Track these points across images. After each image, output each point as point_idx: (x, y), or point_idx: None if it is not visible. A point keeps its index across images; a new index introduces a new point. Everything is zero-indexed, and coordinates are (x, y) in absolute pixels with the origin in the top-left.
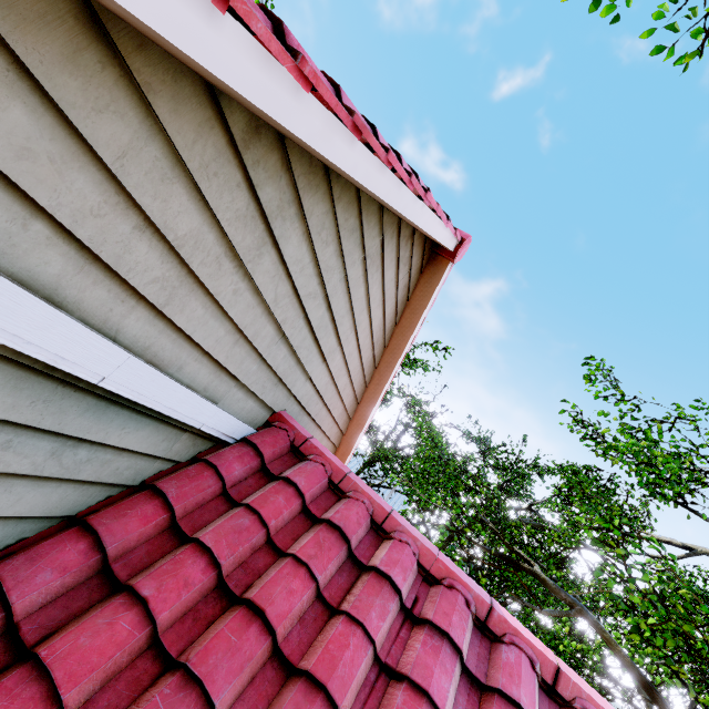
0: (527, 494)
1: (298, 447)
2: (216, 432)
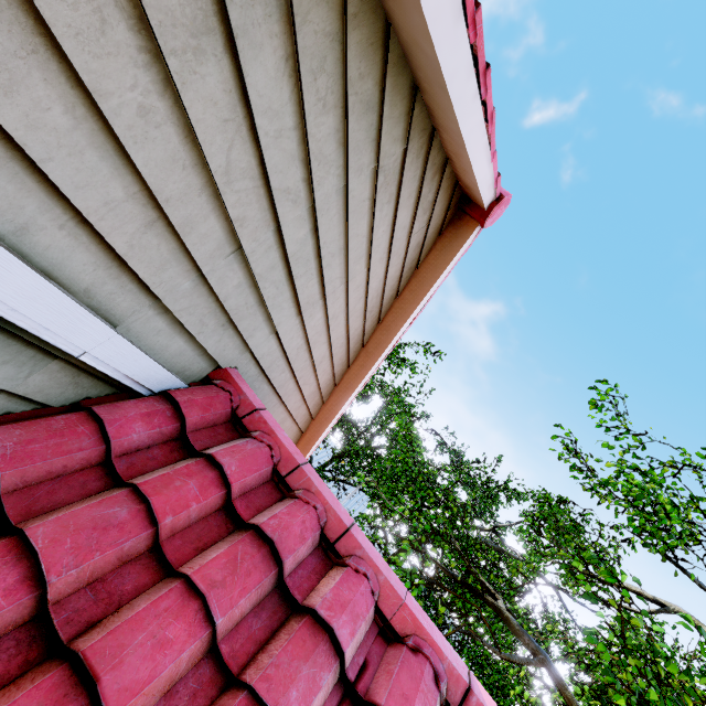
0: (492, 515)
1: (241, 417)
2: (113, 371)
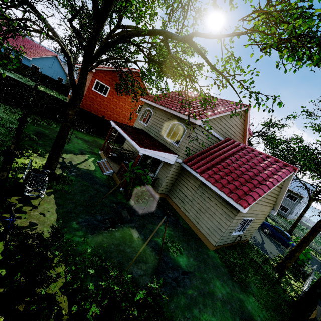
0: None
1: (230, 140)
2: (220, 139)
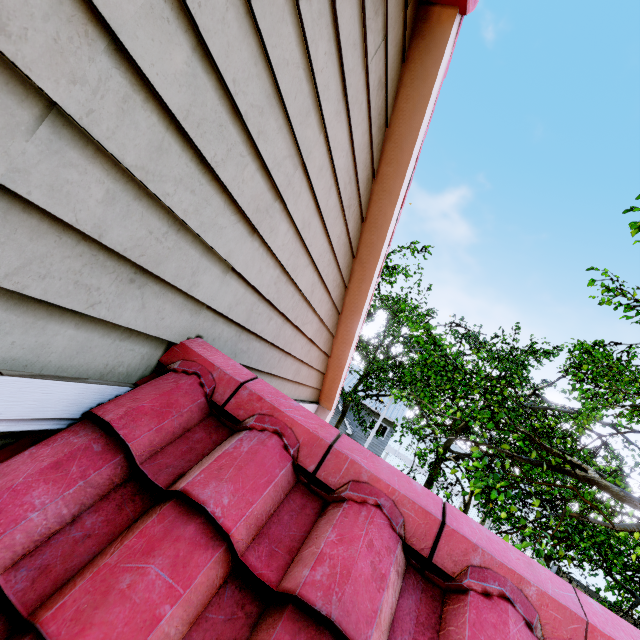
0: (526, 380)
1: (223, 404)
2: None
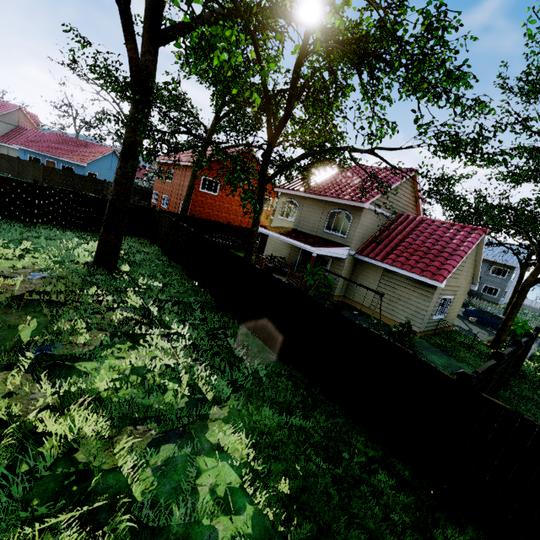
0: None
1: (402, 215)
2: (390, 217)
